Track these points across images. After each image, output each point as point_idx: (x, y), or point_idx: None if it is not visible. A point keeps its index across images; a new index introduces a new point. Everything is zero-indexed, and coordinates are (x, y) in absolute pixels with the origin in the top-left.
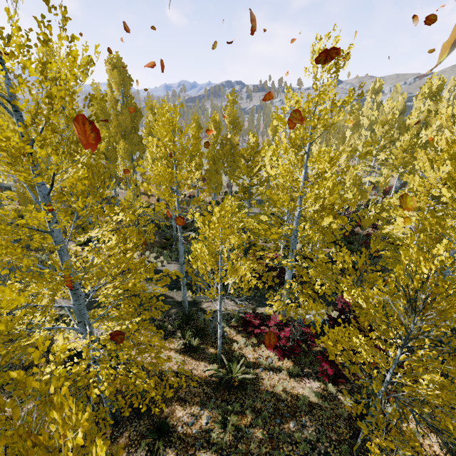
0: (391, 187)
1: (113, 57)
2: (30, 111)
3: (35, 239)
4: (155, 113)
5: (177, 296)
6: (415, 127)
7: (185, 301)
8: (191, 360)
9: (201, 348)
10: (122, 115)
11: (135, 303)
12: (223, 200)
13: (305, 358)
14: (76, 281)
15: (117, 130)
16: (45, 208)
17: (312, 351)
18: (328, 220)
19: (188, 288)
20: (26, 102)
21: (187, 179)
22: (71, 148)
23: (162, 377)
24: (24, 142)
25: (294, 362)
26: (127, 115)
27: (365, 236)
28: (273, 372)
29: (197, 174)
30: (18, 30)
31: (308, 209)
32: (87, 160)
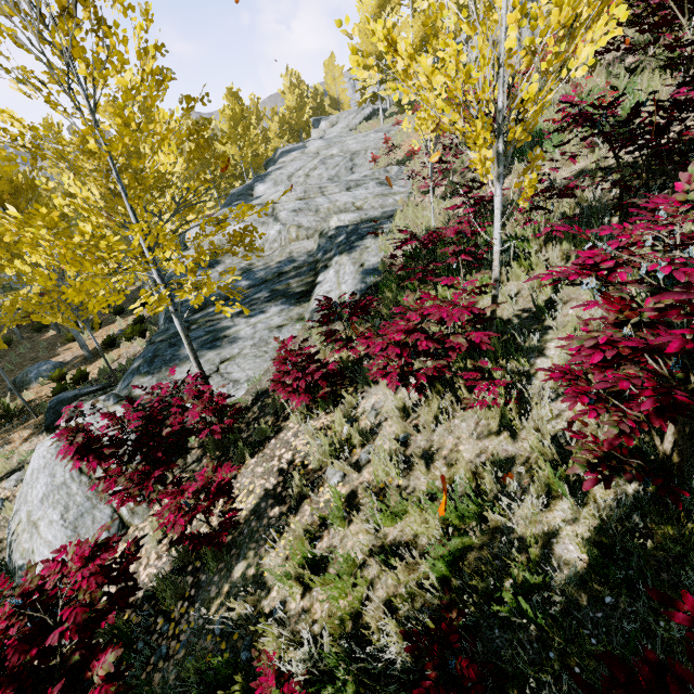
0: None
1: None
2: None
3: None
4: None
5: None
6: None
7: None
8: None
9: None
10: None
11: None
12: None
13: None
14: None
15: None
16: None
17: None
18: None
19: None
20: None
21: None
22: None
23: None
24: None
25: None
26: None
27: None
28: None
29: None
30: None
31: None
32: None
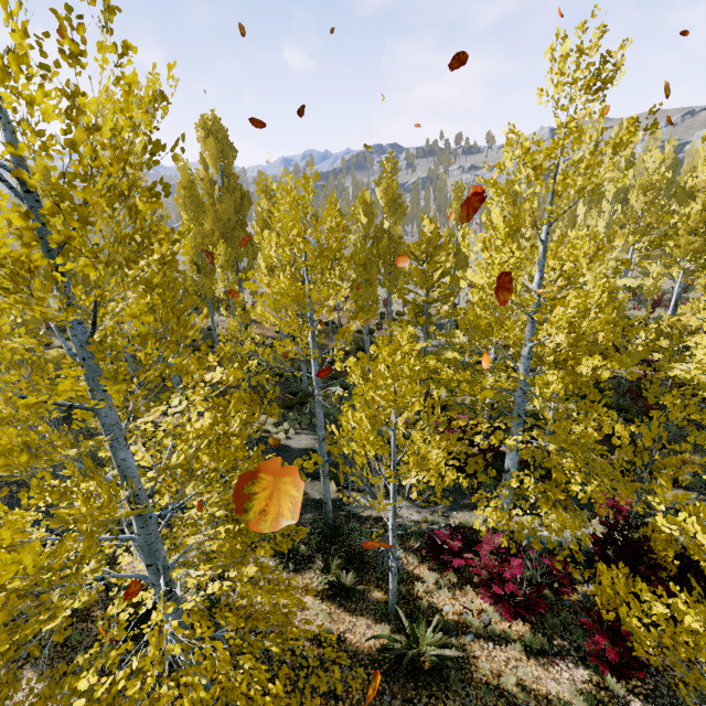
0: (663, 294)
1: (208, 118)
2: (49, 189)
3: (76, 416)
4: (271, 197)
5: (313, 491)
6: (703, 190)
7: (328, 503)
8: (342, 612)
9: (358, 590)
10: (221, 203)
11: (245, 536)
12: (379, 327)
13: (551, 615)
14: (142, 492)
15: (215, 227)
16: (72, 373)
17: (563, 602)
18: (590, 363)
19: (330, 477)
20: (39, 171)
21: (328, 298)
22: (119, 253)
23: (297, 671)
24: (28, 245)
25: (532, 623)
26: (229, 202)
27: (628, 381)
28: (495, 645)
29: (343, 289)
30: (23, 35)
31: (548, 343)
32: (149, 276)
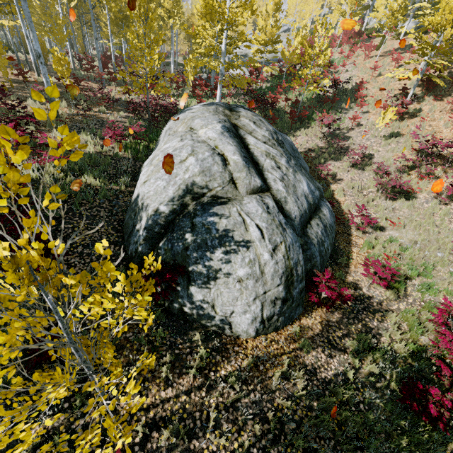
0: None
1: None
2: None
3: None
4: None
5: None
6: None
7: None
8: None
9: None
10: None
11: None
12: None
13: None
14: None
15: None
16: None
17: None
18: None
19: None
20: None
21: None
22: None
23: None
24: None
25: None
26: None
27: None
28: None
29: None
30: None
31: None
32: None
